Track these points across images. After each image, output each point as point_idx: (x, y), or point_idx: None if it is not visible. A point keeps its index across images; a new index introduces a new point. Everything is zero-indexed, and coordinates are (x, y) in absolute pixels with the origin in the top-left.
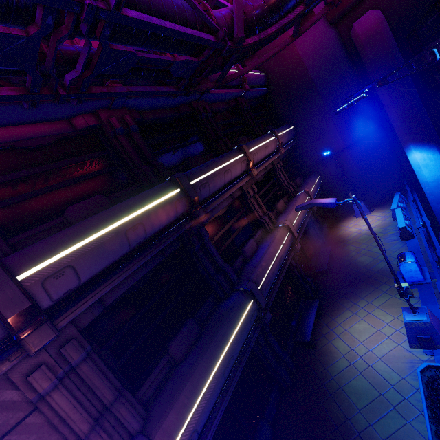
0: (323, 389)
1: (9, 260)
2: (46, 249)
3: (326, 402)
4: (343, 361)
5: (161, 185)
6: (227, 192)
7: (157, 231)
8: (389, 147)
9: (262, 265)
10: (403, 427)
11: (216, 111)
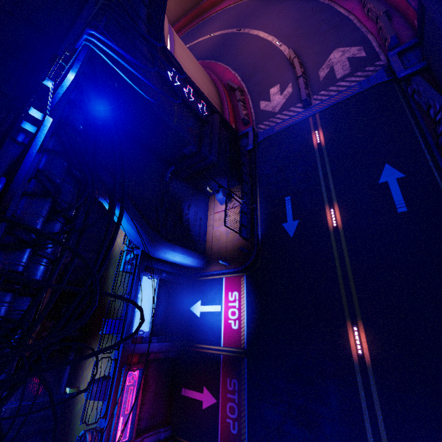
0: (69, 426)
1: None
2: None
3: (68, 436)
4: (80, 404)
5: None
6: None
7: None
8: None
9: None
10: None
11: None
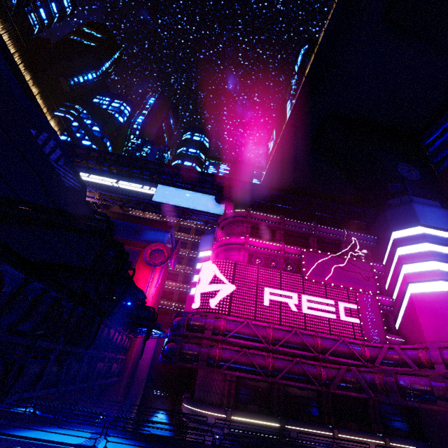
0: None
1: (232, 411)
2: (238, 414)
3: None
4: None
5: (275, 418)
6: (306, 444)
7: (263, 432)
8: None
9: None
10: None
11: (341, 395)
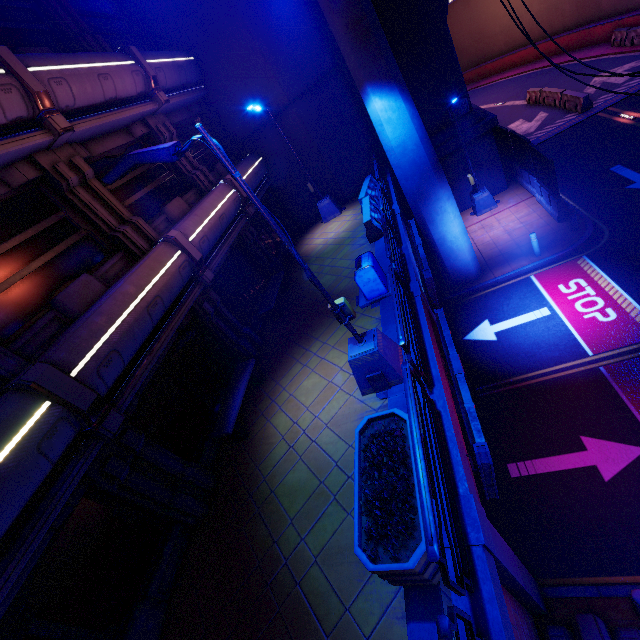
0: (249, 504)
1: None
2: None
3: (250, 525)
4: (281, 446)
5: None
6: None
7: None
8: (353, 104)
9: (92, 321)
10: (342, 524)
11: None
